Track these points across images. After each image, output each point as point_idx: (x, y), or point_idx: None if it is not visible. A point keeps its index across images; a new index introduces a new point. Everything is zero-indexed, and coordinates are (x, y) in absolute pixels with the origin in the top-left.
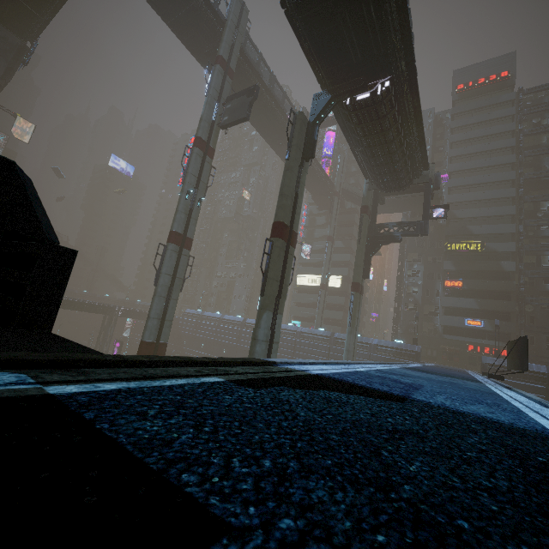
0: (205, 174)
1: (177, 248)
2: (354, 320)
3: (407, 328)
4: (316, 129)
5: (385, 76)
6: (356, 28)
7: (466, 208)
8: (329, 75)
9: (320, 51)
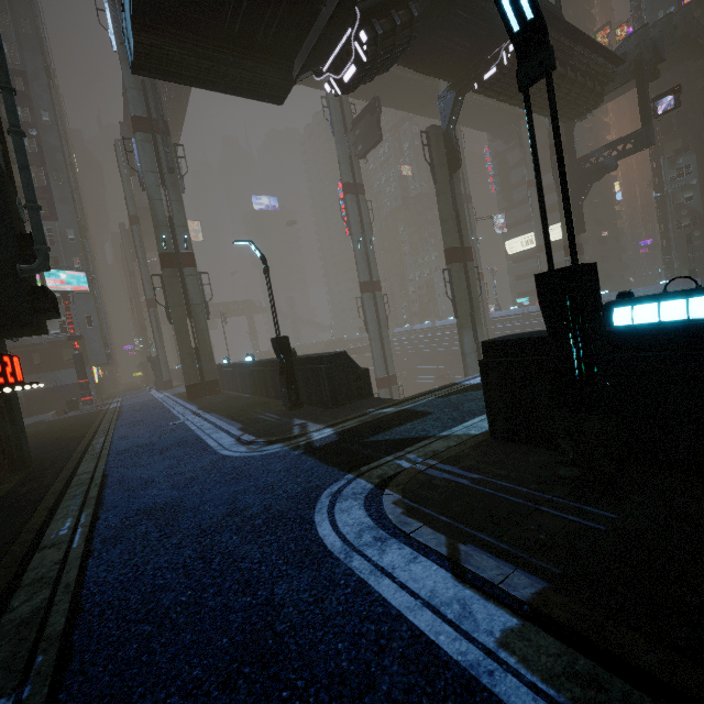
0: (364, 214)
1: (370, 295)
2: None
3: (685, 254)
4: (452, 136)
5: (506, 39)
6: (453, 32)
7: None
8: (445, 74)
9: (426, 65)
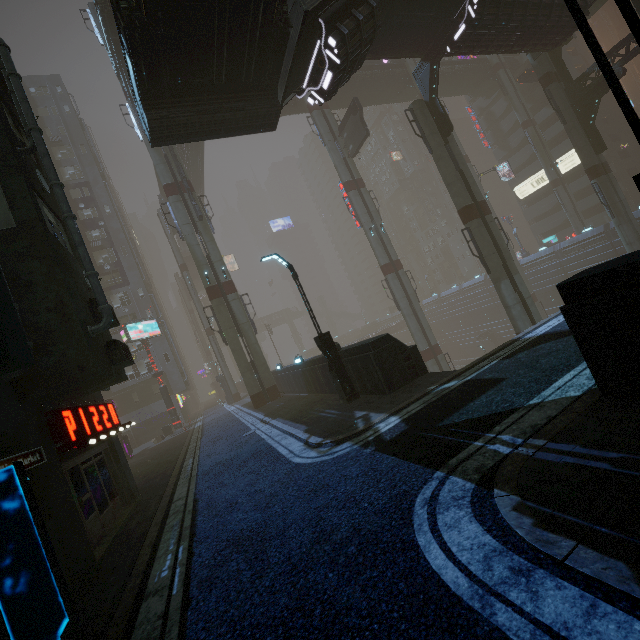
0: (369, 204)
1: (393, 275)
2: (616, 208)
3: None
4: (437, 104)
5: None
6: (413, 9)
7: None
8: (415, 50)
9: (395, 50)
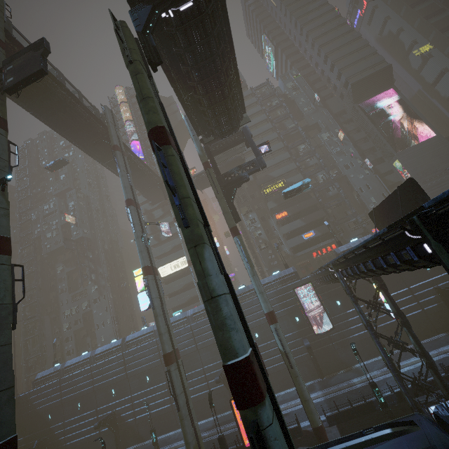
0: None
1: None
2: (251, 261)
3: (269, 264)
4: (150, 38)
5: None
6: None
7: None
8: None
9: None
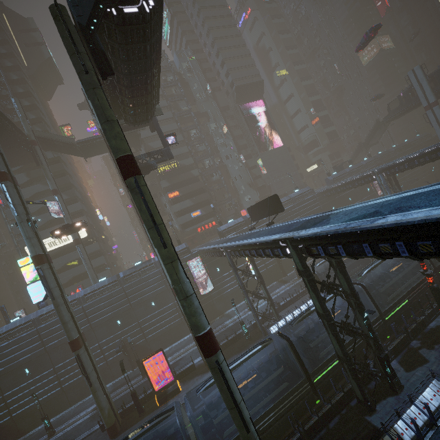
0: None
1: None
2: None
3: None
4: (96, 37)
5: None
6: None
7: (155, 140)
8: None
9: None
